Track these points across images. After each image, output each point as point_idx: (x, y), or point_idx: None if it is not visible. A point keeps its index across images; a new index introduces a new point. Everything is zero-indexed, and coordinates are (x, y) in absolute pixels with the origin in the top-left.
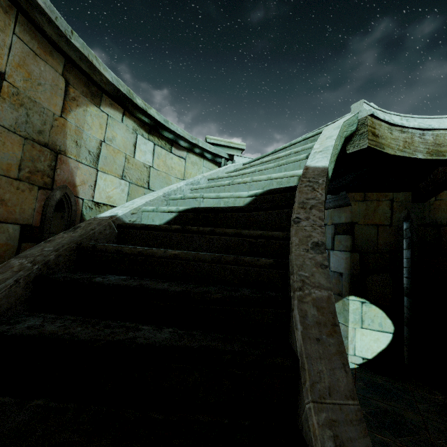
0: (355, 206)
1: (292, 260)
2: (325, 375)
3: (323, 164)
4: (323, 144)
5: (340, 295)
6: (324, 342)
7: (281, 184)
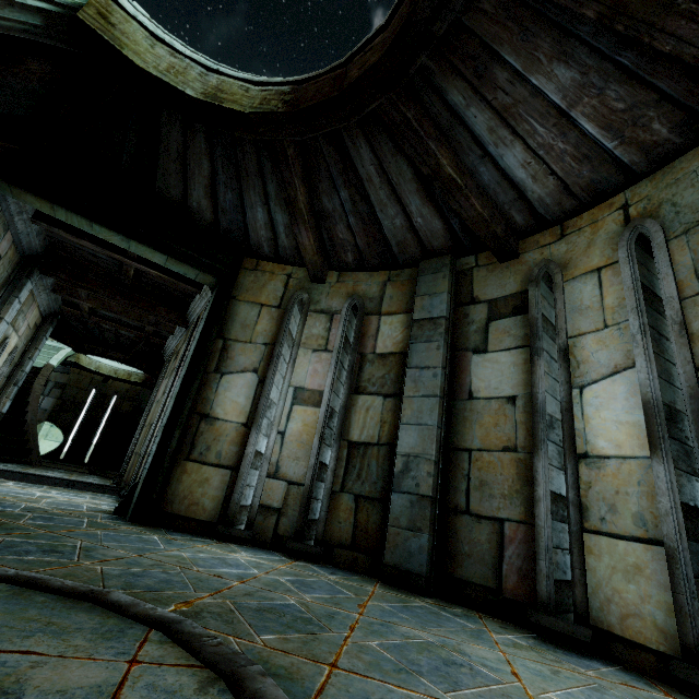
0: (73, 375)
1: (35, 387)
2: (34, 404)
3: (55, 364)
4: (59, 356)
5: (40, 421)
6: (36, 400)
7: (37, 364)
